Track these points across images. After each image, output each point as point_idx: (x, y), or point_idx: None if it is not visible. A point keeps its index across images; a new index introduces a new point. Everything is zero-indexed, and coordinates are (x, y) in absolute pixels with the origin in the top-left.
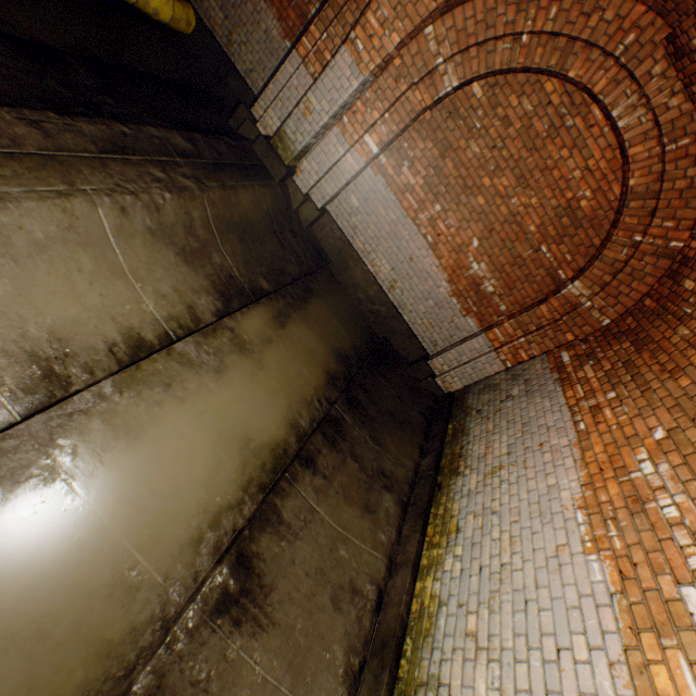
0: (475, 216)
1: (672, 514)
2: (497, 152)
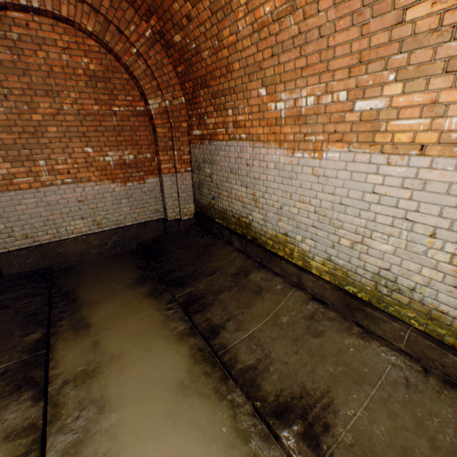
0: (66, 139)
1: (312, 100)
2: (12, 96)
